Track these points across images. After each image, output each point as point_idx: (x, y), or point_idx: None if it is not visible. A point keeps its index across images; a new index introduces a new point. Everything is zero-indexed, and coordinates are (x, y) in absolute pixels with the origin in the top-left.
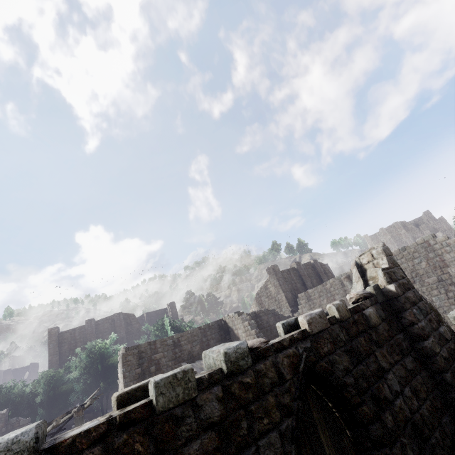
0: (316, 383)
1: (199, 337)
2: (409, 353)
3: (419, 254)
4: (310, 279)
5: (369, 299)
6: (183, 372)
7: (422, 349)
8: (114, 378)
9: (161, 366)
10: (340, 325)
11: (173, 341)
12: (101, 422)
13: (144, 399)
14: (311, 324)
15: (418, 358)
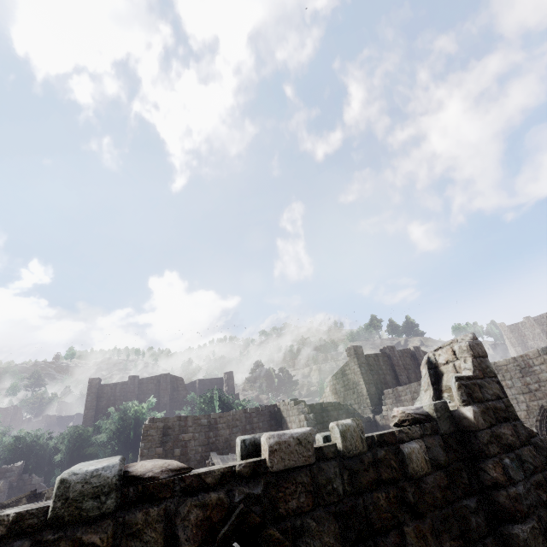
0: None
1: (242, 422)
2: (480, 540)
3: None
4: (406, 372)
5: (420, 425)
6: None
7: (510, 538)
8: None
9: (188, 450)
10: (340, 464)
11: (209, 421)
12: None
13: None
14: (273, 453)
15: None
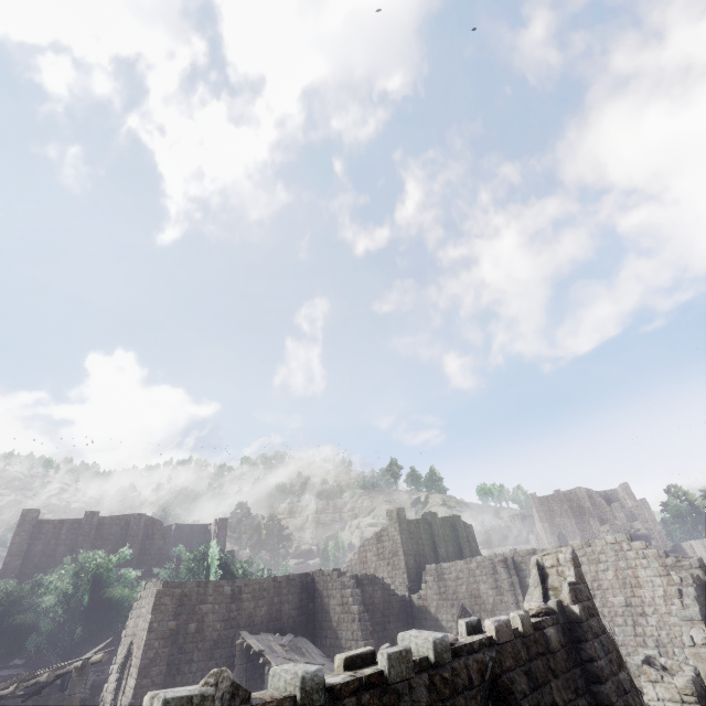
0: (493, 699)
1: (270, 593)
2: (583, 695)
3: (607, 558)
4: (445, 544)
5: (551, 617)
6: (406, 651)
7: (598, 694)
8: (106, 625)
9: (204, 626)
10: (522, 641)
11: (233, 590)
12: (355, 678)
13: (365, 667)
14: (498, 632)
15: (592, 704)
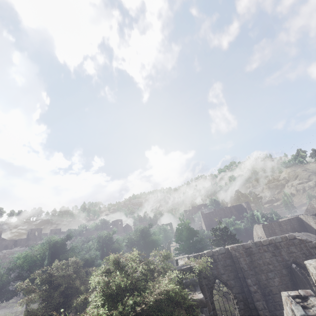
0: None
1: (288, 223)
2: None
3: None
4: None
5: None
6: None
7: None
8: (240, 234)
9: (276, 232)
10: None
11: (278, 224)
12: None
13: None
14: None
15: None
